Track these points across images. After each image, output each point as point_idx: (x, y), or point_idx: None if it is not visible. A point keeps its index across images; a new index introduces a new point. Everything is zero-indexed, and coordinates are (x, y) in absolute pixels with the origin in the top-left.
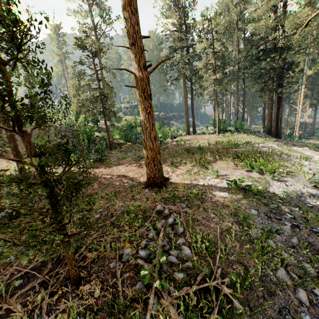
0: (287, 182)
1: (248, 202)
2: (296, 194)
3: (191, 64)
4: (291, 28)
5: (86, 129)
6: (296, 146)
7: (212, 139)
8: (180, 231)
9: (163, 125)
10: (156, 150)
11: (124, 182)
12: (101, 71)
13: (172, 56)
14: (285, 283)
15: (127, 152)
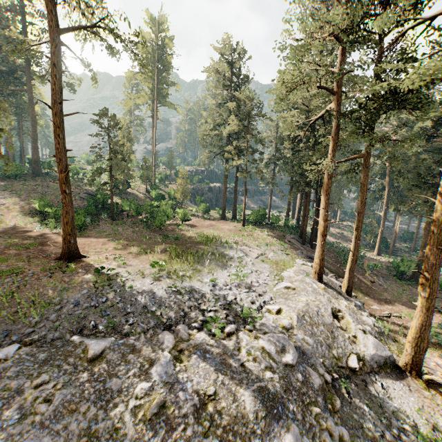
0: (160, 282)
1: (93, 285)
2: (141, 290)
3: (231, 142)
4: (289, 130)
5: (97, 195)
6: (307, 259)
7: (219, 231)
8: (14, 286)
9: (201, 202)
10: (67, 231)
11: (56, 252)
12: (154, 132)
13: (72, 169)
14: (28, 323)
15: (114, 226)
